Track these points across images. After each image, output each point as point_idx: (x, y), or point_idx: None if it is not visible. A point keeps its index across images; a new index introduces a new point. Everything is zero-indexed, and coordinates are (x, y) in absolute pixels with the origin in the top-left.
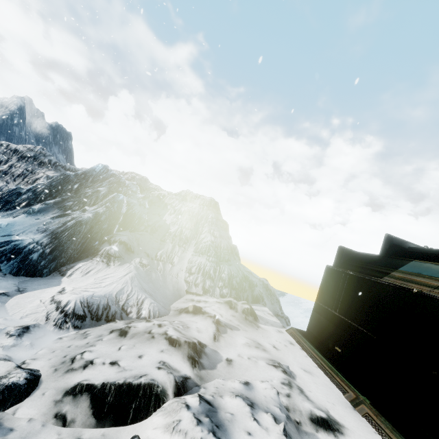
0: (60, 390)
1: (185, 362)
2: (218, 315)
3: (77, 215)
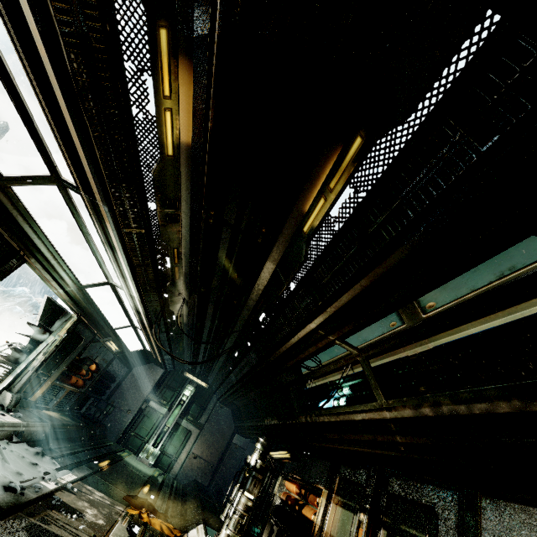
0: None
1: None
2: None
3: None
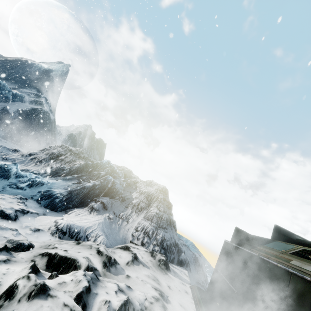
0: (38, 253)
1: (100, 263)
2: (140, 256)
3: (85, 183)
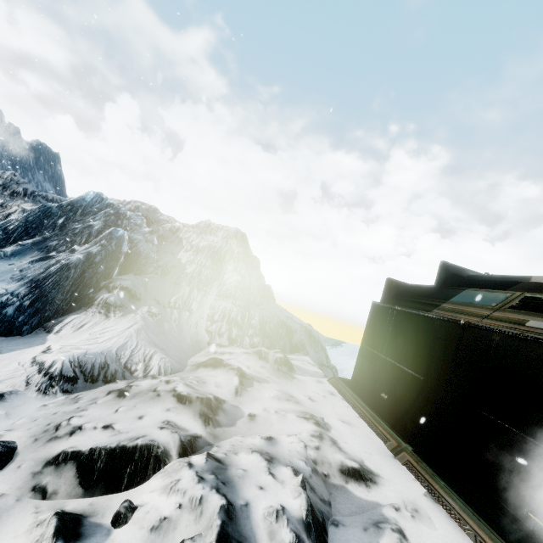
0: (39, 461)
1: (196, 420)
2: (244, 368)
3: (64, 257)
